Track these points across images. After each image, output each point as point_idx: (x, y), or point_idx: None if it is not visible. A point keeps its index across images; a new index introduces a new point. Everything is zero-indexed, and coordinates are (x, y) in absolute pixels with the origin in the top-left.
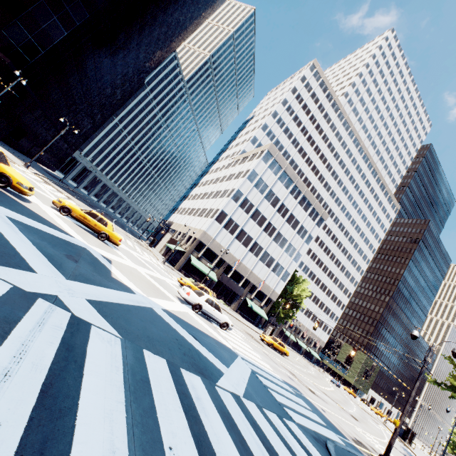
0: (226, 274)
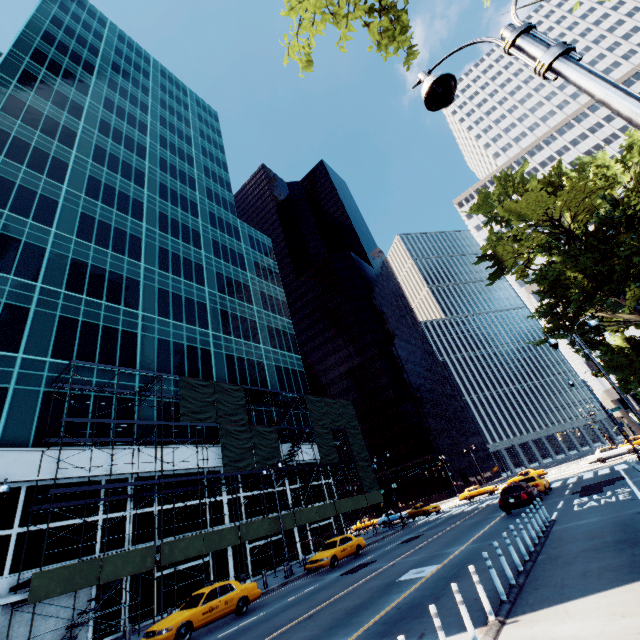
0: None
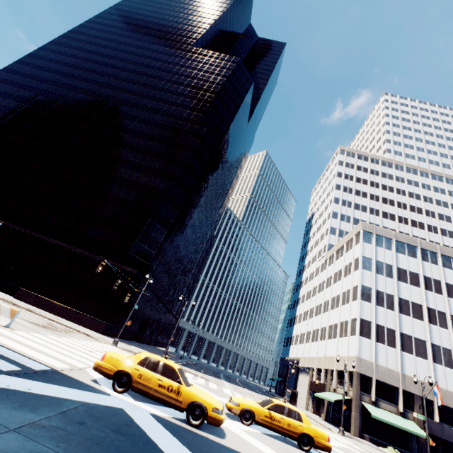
0: (429, 417)
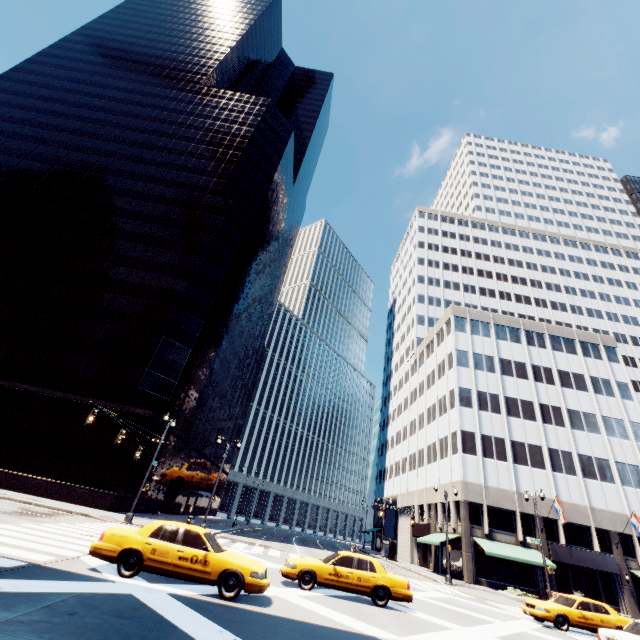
0: (554, 541)
